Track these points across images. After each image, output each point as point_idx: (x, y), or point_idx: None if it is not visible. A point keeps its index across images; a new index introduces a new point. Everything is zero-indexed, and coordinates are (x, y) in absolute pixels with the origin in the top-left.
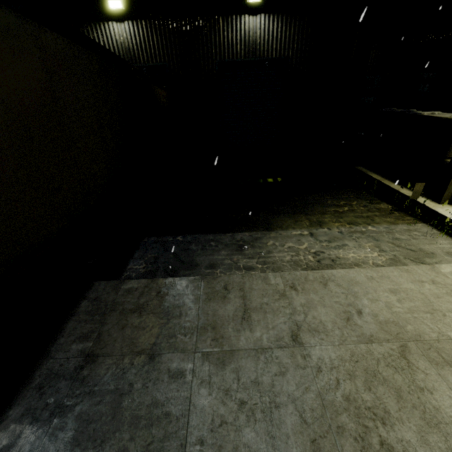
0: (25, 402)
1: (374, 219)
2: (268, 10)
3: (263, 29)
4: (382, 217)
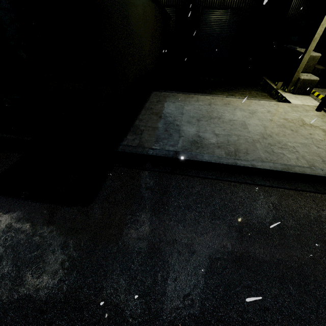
0: (148, 103)
1: (257, 97)
2: None
3: None
4: (260, 97)
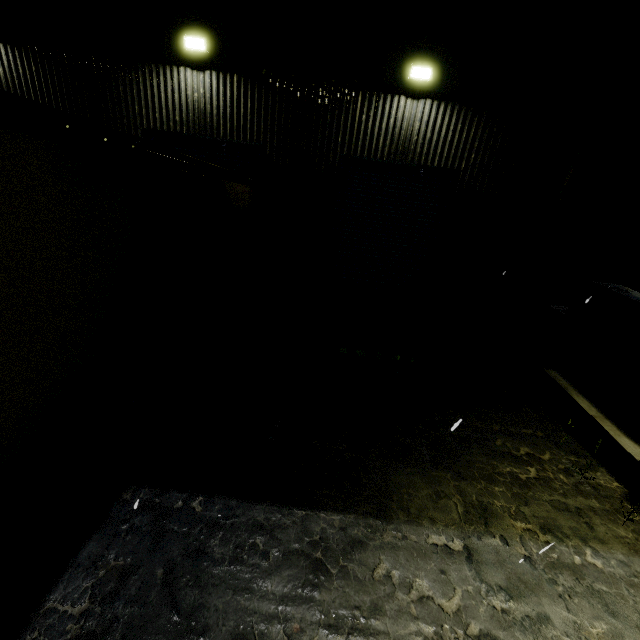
0: None
1: (593, 523)
2: (439, 96)
3: (425, 121)
4: (608, 521)
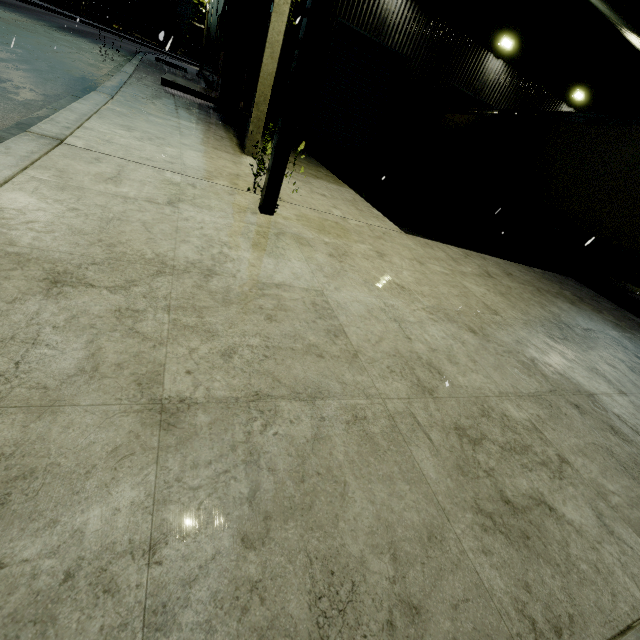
0: None
1: None
2: None
3: None
4: None
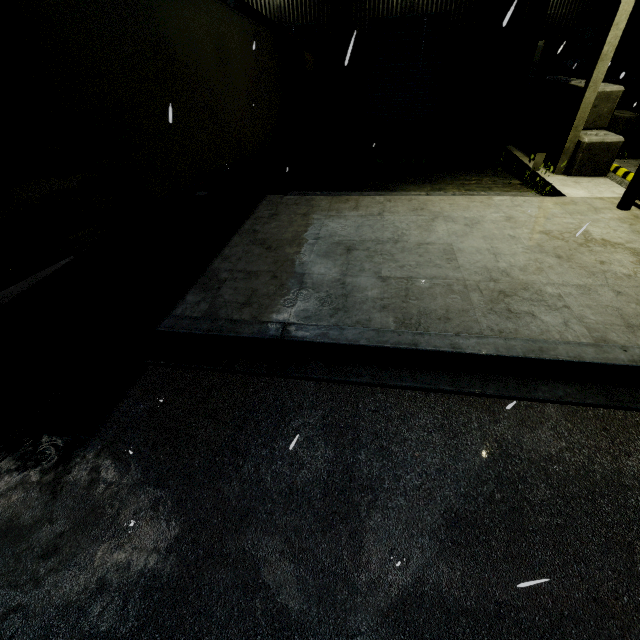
0: (251, 221)
1: (492, 189)
2: None
3: None
4: (501, 188)
